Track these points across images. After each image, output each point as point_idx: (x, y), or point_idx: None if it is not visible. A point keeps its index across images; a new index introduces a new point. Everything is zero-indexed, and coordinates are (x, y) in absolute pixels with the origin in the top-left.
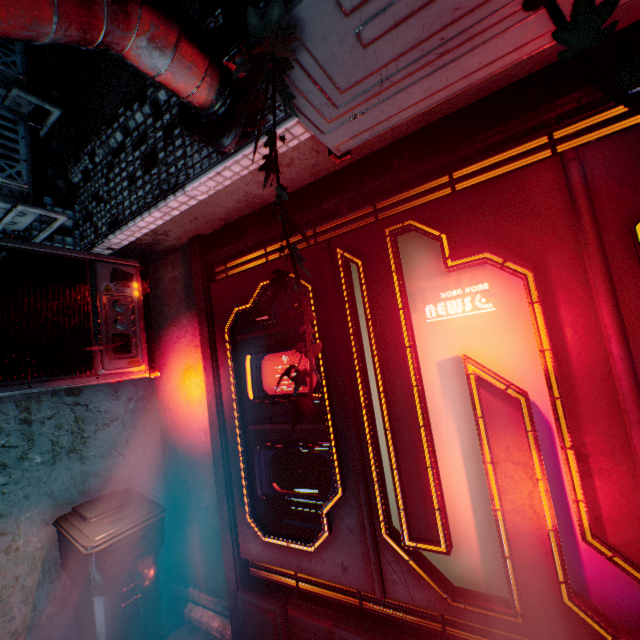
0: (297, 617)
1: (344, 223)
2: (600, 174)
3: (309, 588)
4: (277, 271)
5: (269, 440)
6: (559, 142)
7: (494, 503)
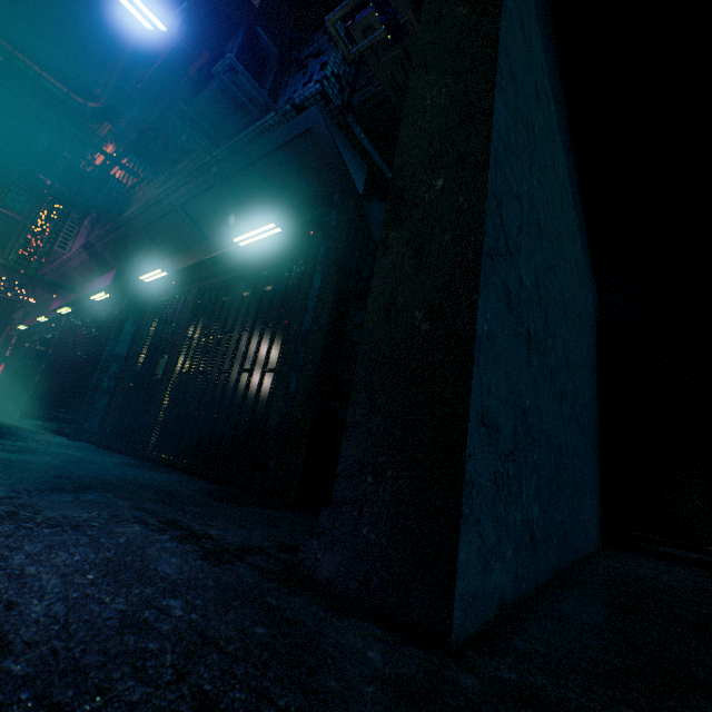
0: None
1: None
2: None
3: None
4: None
5: None
6: None
7: None
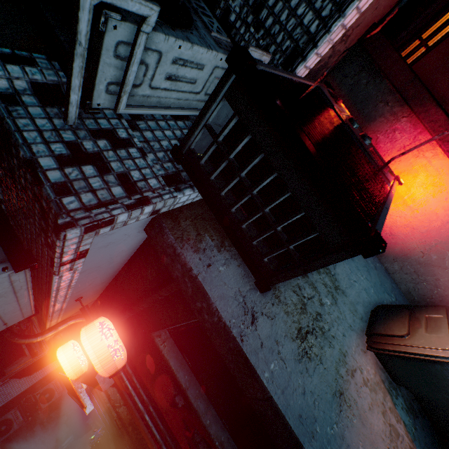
0: None
1: None
2: None
3: None
4: None
5: None
6: None
7: None
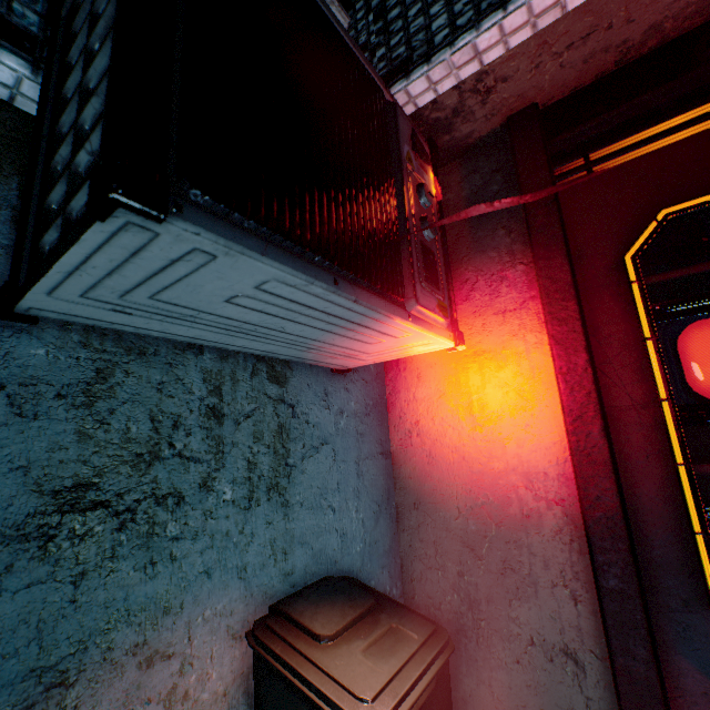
0: None
1: None
2: None
3: None
4: None
5: None
6: None
7: None
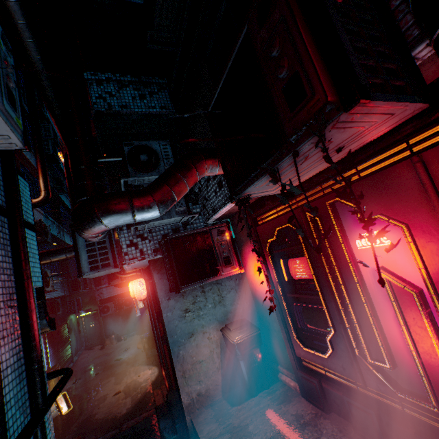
0: (326, 388)
1: (308, 196)
2: (436, 168)
3: (331, 376)
4: (258, 267)
5: (298, 301)
6: (413, 146)
7: (409, 347)
